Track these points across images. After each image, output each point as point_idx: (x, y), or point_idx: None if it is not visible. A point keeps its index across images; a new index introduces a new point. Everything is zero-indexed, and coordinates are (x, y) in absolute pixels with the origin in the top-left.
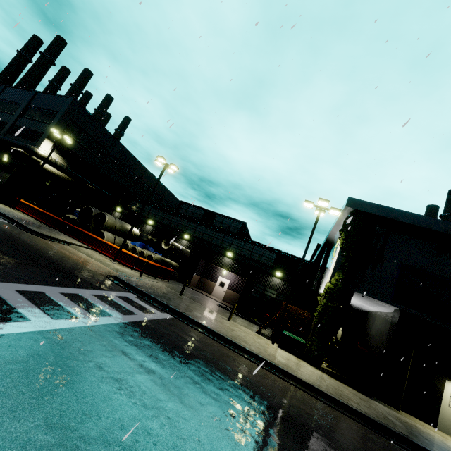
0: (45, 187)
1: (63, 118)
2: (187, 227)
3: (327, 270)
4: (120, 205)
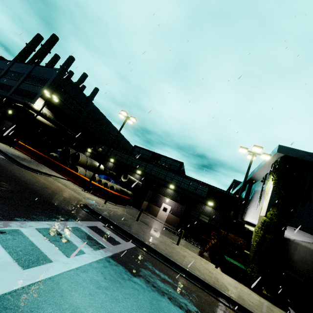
0: (37, 133)
1: (52, 83)
2: (139, 165)
3: (251, 203)
4: (90, 147)
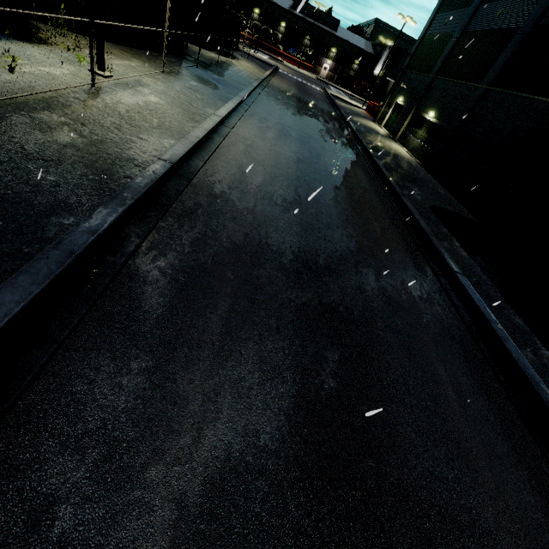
0: None
1: None
2: (308, 30)
3: (380, 62)
4: (256, 7)
